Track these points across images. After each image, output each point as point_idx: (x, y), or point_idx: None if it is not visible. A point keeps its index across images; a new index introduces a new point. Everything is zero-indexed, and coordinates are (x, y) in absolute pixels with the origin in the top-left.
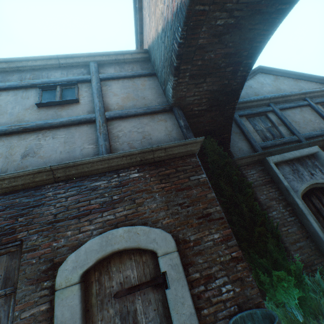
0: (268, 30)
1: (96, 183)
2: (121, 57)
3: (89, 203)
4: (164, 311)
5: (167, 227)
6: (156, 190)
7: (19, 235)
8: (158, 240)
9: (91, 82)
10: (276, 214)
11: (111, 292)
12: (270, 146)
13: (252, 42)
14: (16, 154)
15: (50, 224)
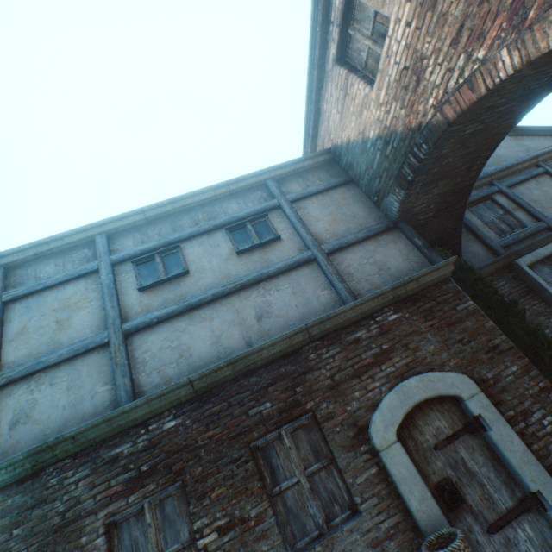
0: (513, 122)
1: (355, 334)
2: (301, 166)
3: (360, 358)
4: (491, 454)
5: (457, 369)
6: (425, 329)
7: (307, 406)
8: (457, 384)
9: (280, 208)
10: (550, 333)
11: (429, 446)
12: (513, 243)
13: (495, 136)
14: (248, 317)
15: (332, 388)
